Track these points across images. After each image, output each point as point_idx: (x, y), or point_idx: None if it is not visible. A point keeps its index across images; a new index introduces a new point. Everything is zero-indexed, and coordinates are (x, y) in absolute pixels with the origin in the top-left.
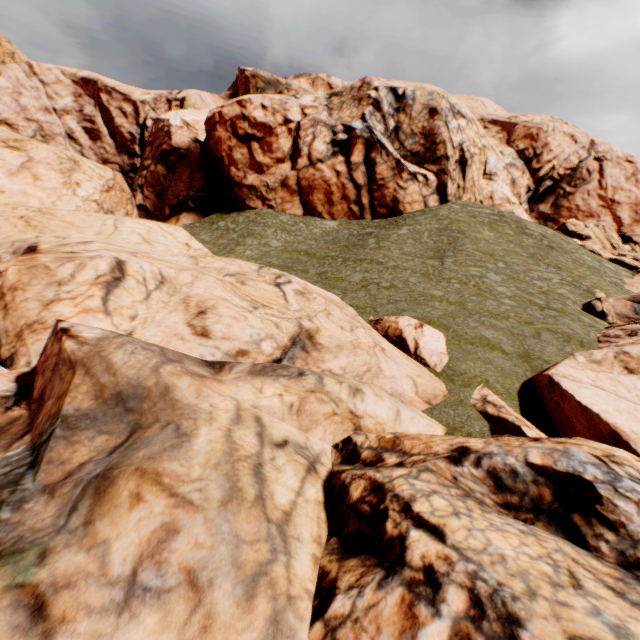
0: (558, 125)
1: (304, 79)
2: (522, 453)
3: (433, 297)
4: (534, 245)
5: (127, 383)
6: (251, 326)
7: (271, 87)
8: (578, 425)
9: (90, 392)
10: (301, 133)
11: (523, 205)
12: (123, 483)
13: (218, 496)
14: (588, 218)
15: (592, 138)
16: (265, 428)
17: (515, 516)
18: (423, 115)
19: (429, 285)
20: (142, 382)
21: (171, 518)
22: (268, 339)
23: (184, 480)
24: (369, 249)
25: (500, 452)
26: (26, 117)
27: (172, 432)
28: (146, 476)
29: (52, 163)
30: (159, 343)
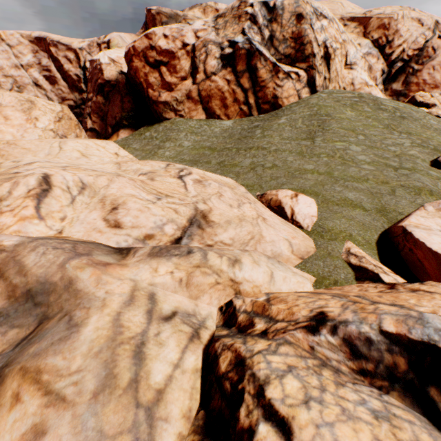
0: (407, 12)
1: (197, 9)
2: (376, 321)
3: (306, 171)
4: (388, 117)
5: (36, 281)
6: (154, 215)
7: (172, 20)
8: (429, 267)
9: (3, 293)
10: (196, 53)
11: (379, 86)
12: (9, 382)
13: (92, 387)
14: (433, 89)
15: (436, 19)
16: (156, 304)
17: (370, 382)
18: (291, 21)
19: (303, 161)
20: (49, 278)
21: (41, 419)
22: (169, 223)
23: (62, 374)
24: (256, 139)
25: (355, 320)
26: (4, 74)
27: (64, 324)
28: (27, 375)
29: (15, 105)
30: (82, 237)
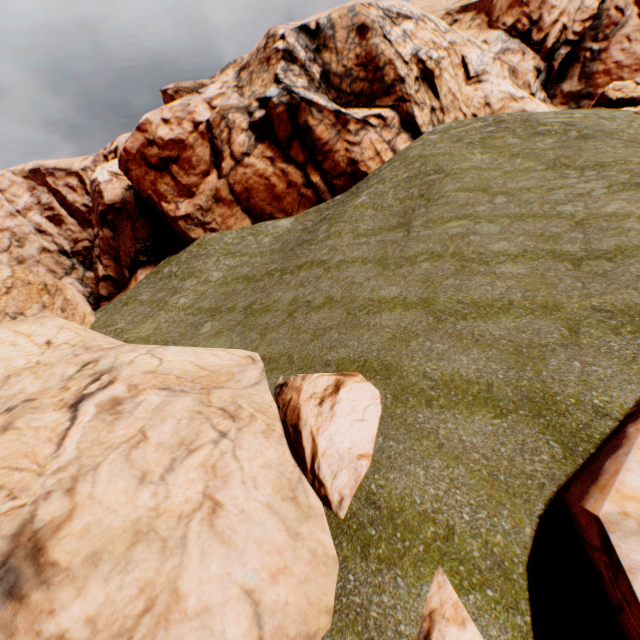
0: None
1: (230, 69)
2: None
3: (382, 304)
4: (555, 145)
5: None
6: None
7: None
8: None
9: None
10: (215, 132)
11: (537, 95)
12: None
13: None
14: (639, 72)
15: None
16: None
17: None
18: (351, 41)
19: (382, 280)
20: None
21: None
22: None
23: None
24: (315, 244)
25: None
26: None
27: None
28: None
29: None
30: None
